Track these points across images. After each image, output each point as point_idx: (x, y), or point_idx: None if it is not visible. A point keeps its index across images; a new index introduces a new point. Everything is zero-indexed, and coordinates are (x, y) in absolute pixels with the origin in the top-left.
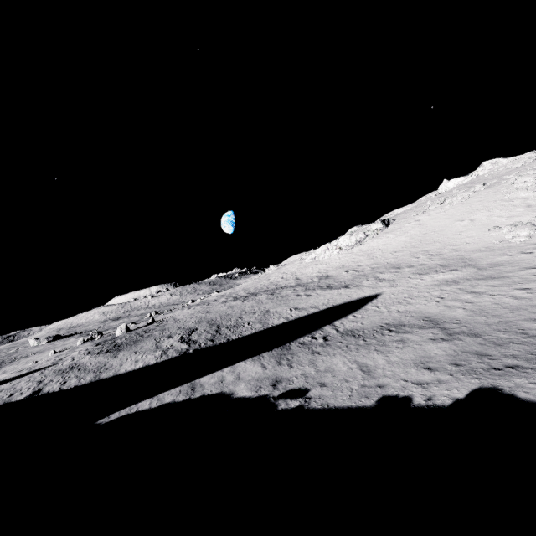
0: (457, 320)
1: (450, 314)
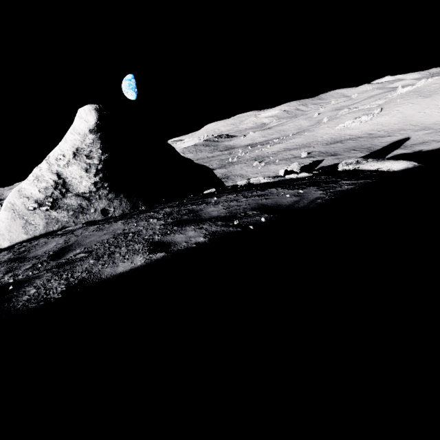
0: (439, 140)
1: (436, 139)
